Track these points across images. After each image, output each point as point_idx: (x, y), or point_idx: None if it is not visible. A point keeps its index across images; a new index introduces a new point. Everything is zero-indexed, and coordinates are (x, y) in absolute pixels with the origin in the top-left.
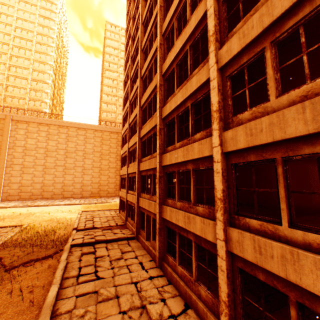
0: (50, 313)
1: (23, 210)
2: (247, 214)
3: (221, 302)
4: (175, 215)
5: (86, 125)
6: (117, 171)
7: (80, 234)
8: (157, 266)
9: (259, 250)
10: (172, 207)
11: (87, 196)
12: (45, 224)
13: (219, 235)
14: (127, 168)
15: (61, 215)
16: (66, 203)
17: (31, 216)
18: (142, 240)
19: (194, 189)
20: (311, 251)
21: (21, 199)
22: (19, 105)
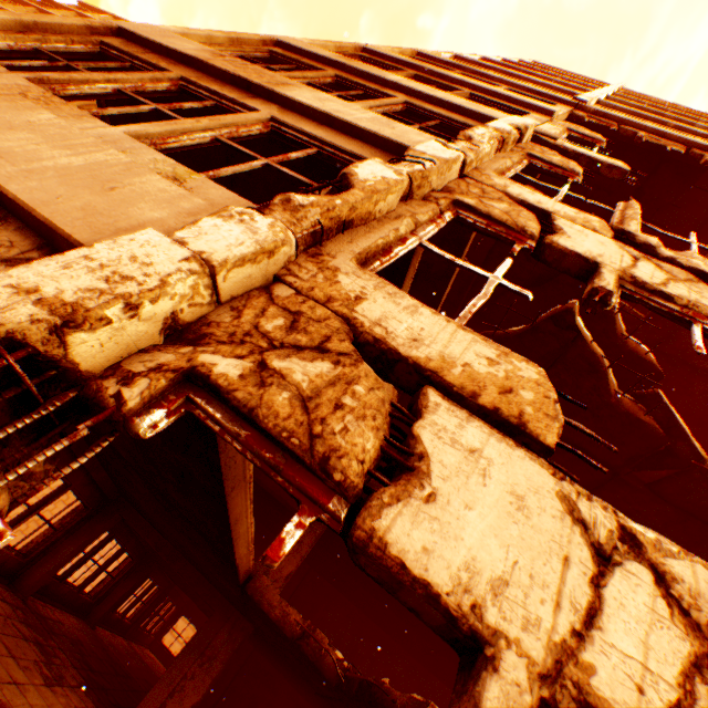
0: None
1: None
2: None
3: None
4: None
5: None
6: None
7: None
8: None
9: None
10: None
11: None
12: None
13: None
14: None
15: None
16: None
17: None
18: None
19: None
20: None
21: None
22: None
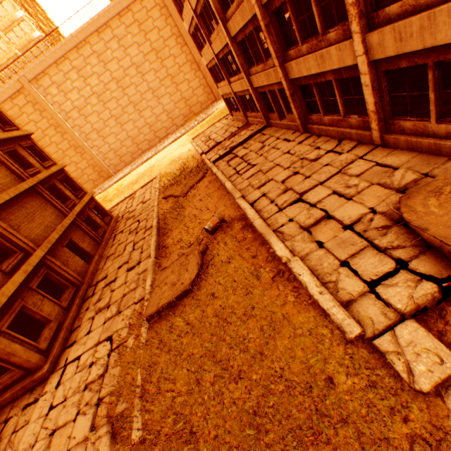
0: (237, 191)
1: (143, 169)
2: (387, 3)
3: (369, 114)
4: (304, 66)
5: (102, 16)
6: (193, 66)
7: (211, 155)
8: (302, 133)
9: (399, 38)
10: (297, 58)
11: (182, 124)
12: (172, 167)
13: (358, 52)
14: (211, 48)
15: (177, 153)
16: (170, 142)
17: (154, 168)
18: (275, 124)
19: (319, 13)
20: (448, 2)
21: (128, 164)
22: (6, 54)
